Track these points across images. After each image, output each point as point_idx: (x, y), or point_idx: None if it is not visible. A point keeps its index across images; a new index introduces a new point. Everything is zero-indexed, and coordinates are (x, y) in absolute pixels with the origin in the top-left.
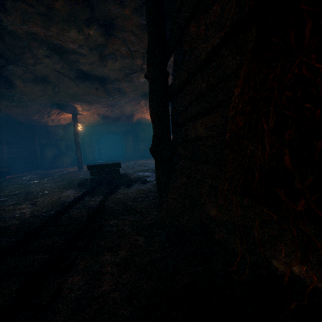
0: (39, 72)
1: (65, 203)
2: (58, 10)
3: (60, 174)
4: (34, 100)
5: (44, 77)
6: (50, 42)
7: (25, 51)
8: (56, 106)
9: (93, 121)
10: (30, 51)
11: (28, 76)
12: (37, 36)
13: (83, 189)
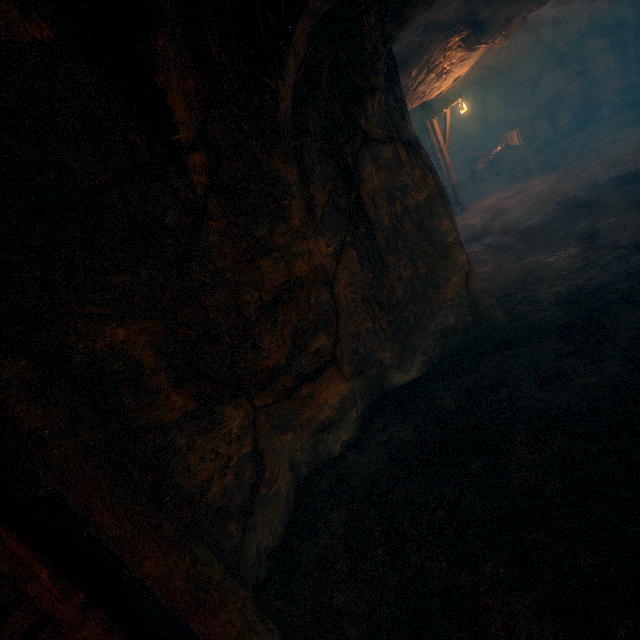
0: None
1: None
2: None
3: None
4: None
5: None
6: None
7: None
8: None
9: None
10: None
11: None
12: None
13: None
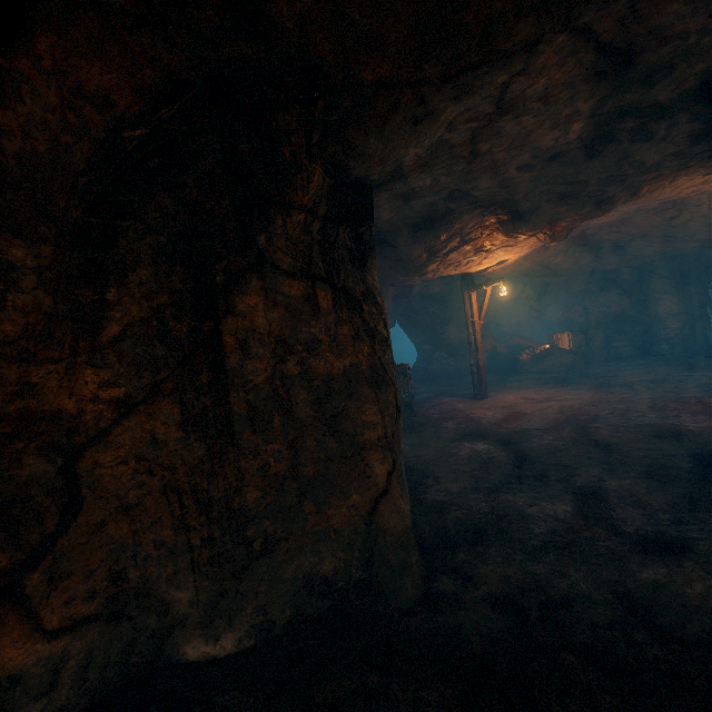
0: None
1: None
2: None
3: None
4: None
5: None
6: None
7: None
8: None
9: None
10: None
11: None
12: None
13: None
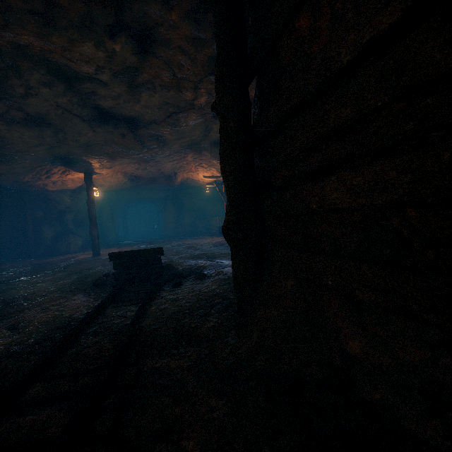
0: (33, 109)
1: (71, 321)
2: (63, 9)
3: (64, 265)
4: (25, 153)
5: (41, 116)
6: (51, 60)
7: (10, 75)
8: (60, 161)
9: (117, 183)
10: (19, 74)
11: (15, 115)
12: (30, 51)
13: (102, 292)
